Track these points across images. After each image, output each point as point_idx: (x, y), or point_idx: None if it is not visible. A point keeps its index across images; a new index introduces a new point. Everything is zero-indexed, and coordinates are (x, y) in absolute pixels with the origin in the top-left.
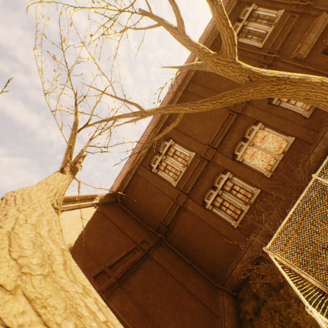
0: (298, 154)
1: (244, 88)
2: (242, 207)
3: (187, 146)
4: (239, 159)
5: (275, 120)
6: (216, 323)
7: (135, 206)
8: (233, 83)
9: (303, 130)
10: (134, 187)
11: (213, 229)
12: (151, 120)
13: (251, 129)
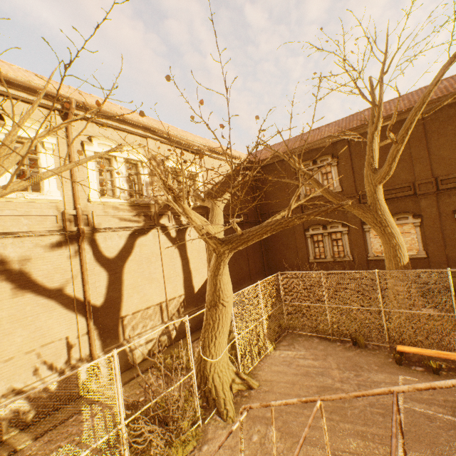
0: (411, 268)
1: (358, 208)
2: (327, 256)
3: (342, 178)
4: (366, 228)
5: (435, 230)
6: (248, 282)
7: (262, 185)
8: (455, 159)
9: (442, 259)
10: (273, 170)
11: (296, 248)
12: (343, 120)
13: (406, 217)
